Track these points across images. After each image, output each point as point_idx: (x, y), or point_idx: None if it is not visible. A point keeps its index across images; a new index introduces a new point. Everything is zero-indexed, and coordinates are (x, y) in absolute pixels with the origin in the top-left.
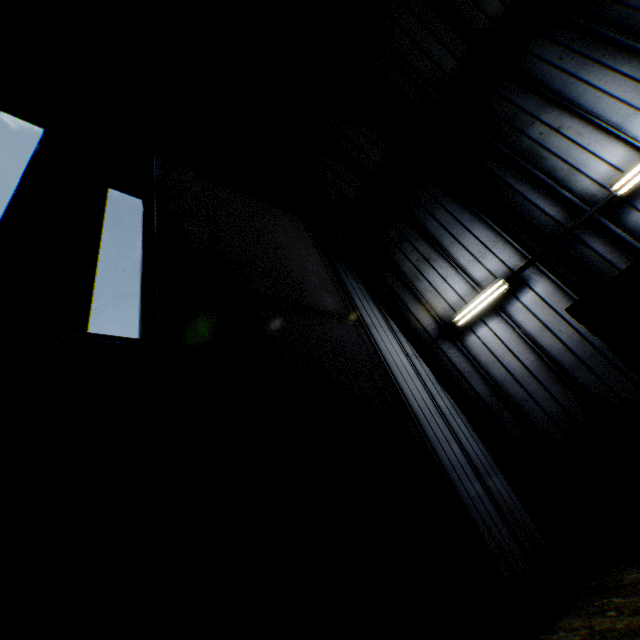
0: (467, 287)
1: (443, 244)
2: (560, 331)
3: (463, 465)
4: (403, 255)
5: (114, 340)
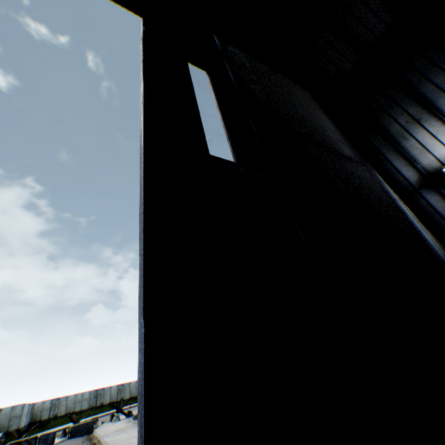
0: None
1: (436, 105)
2: None
3: None
4: (391, 118)
5: (226, 161)
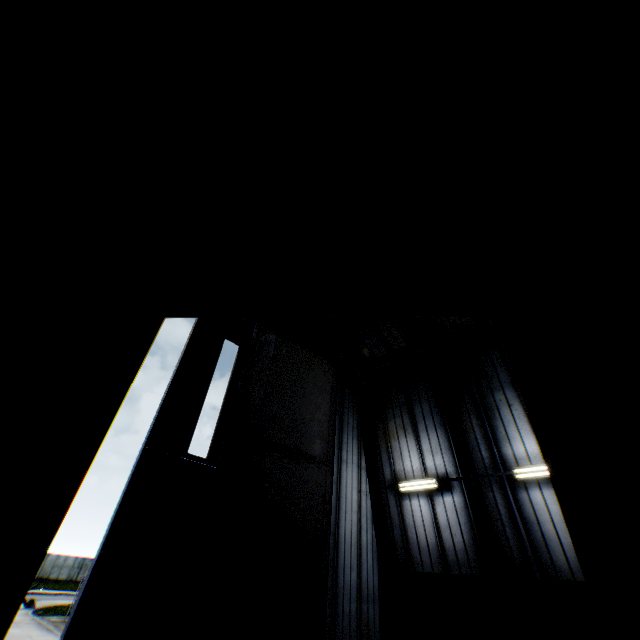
0: (419, 466)
1: (418, 426)
2: (456, 534)
3: (352, 588)
4: (393, 415)
5: (196, 460)
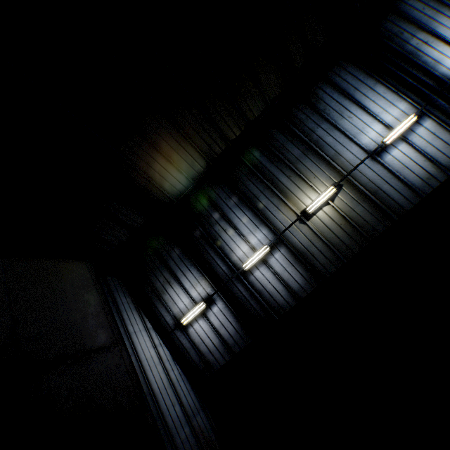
0: (189, 300)
1: (177, 275)
2: (228, 327)
3: (180, 418)
4: (156, 277)
5: None
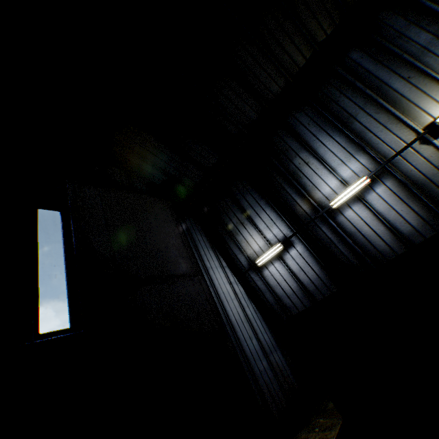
0: (263, 242)
1: (251, 216)
2: (308, 272)
3: (258, 351)
4: (229, 218)
5: (56, 335)
